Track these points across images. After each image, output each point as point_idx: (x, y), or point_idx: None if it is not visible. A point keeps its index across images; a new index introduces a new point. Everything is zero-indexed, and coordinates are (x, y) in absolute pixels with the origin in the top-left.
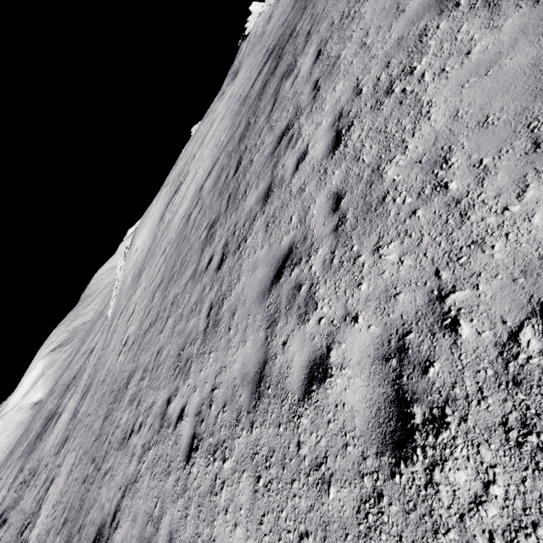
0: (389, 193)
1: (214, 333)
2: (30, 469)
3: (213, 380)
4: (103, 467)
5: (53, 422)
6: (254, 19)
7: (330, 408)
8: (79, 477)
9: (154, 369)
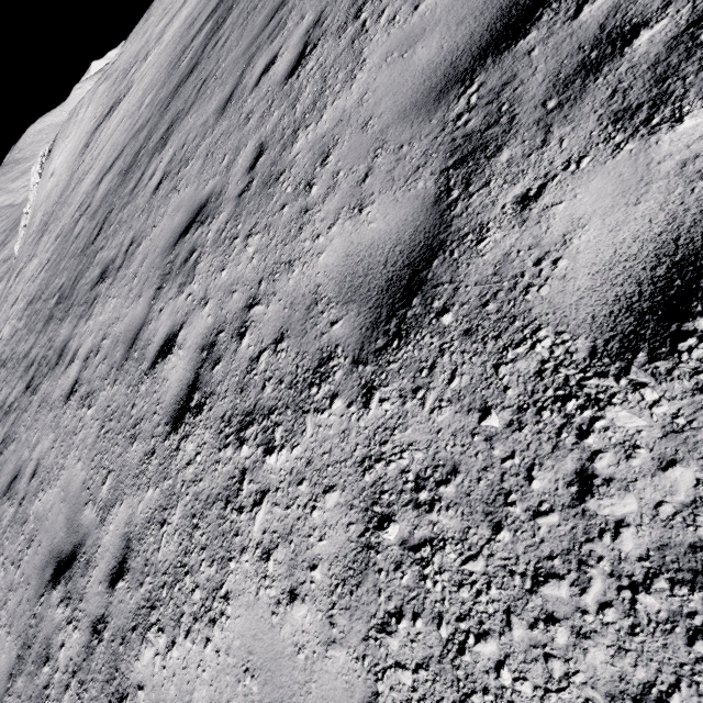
0: (27, 522)
1: None
2: None
3: None
4: None
5: None
6: None
7: None
8: None
9: None
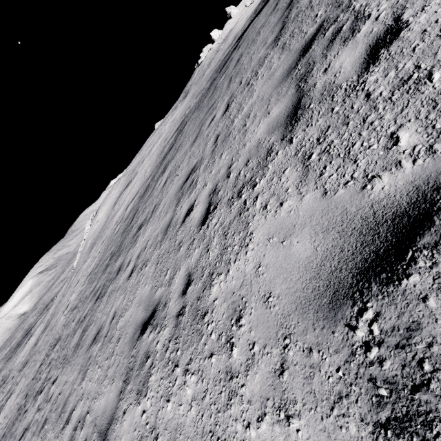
0: (113, 337)
1: (75, 352)
2: (3, 376)
3: (62, 387)
4: (26, 406)
5: (25, 340)
6: (206, 52)
7: (61, 440)
8: (19, 403)
9: (61, 349)
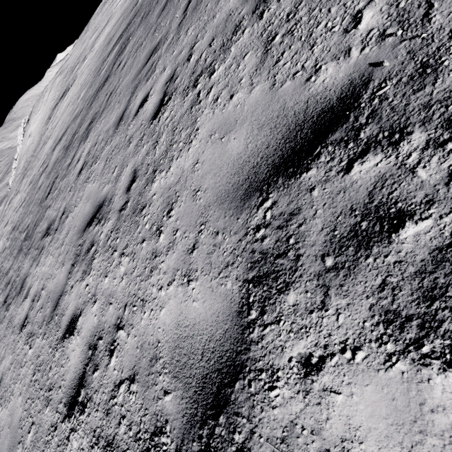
0: None
1: None
2: None
3: None
4: None
5: None
6: None
7: None
8: None
9: None
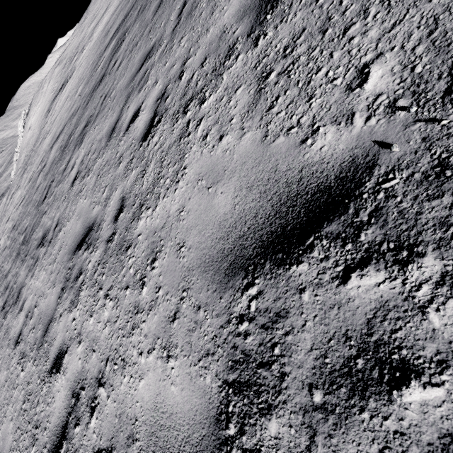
0: None
1: None
2: None
3: None
4: None
5: None
6: None
7: None
8: None
9: None
